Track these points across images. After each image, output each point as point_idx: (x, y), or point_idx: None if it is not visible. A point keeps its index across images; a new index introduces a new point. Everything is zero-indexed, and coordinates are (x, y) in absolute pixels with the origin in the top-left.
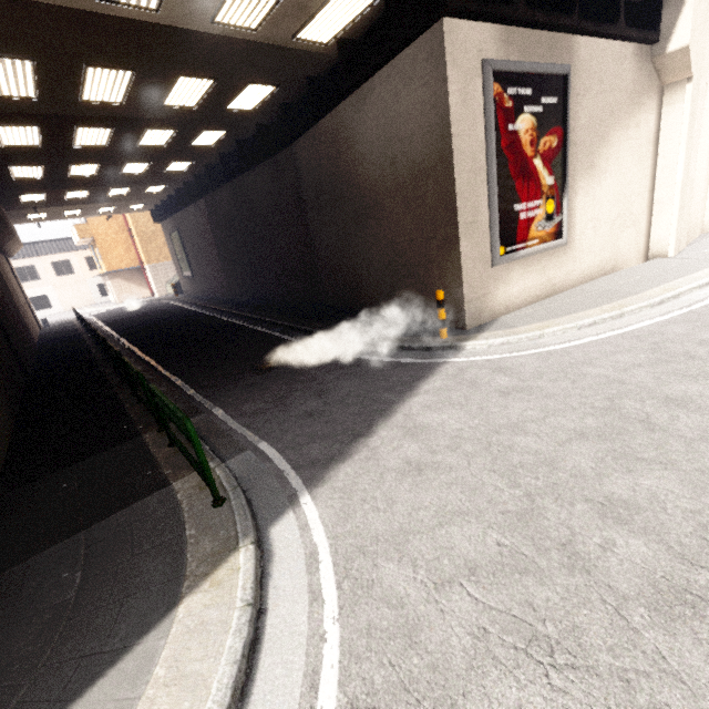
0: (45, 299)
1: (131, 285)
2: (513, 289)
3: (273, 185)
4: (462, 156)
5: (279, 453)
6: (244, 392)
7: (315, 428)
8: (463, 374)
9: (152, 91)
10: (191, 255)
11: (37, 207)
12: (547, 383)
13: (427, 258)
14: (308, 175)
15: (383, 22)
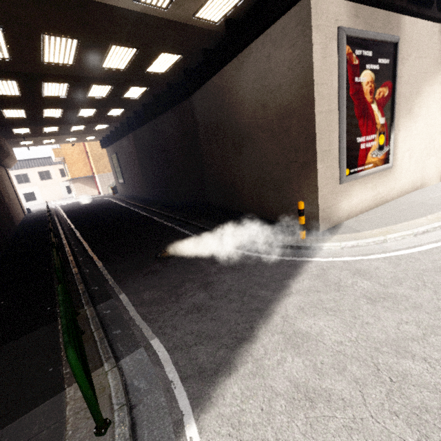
0: (33, 195)
1: (86, 187)
2: (354, 201)
3: (177, 124)
4: (321, 100)
5: (169, 355)
6: (146, 279)
7: (202, 325)
8: (327, 275)
9: (93, 56)
10: (123, 169)
11: (25, 137)
12: (410, 291)
13: (288, 176)
14: (201, 117)
15: (260, 5)
